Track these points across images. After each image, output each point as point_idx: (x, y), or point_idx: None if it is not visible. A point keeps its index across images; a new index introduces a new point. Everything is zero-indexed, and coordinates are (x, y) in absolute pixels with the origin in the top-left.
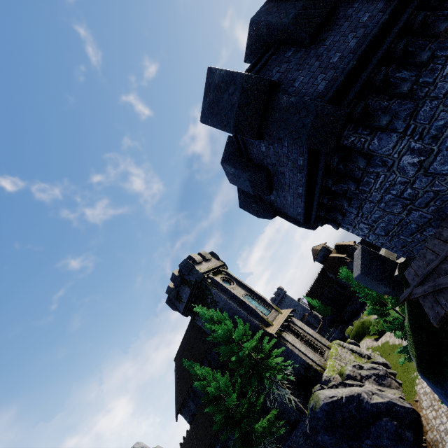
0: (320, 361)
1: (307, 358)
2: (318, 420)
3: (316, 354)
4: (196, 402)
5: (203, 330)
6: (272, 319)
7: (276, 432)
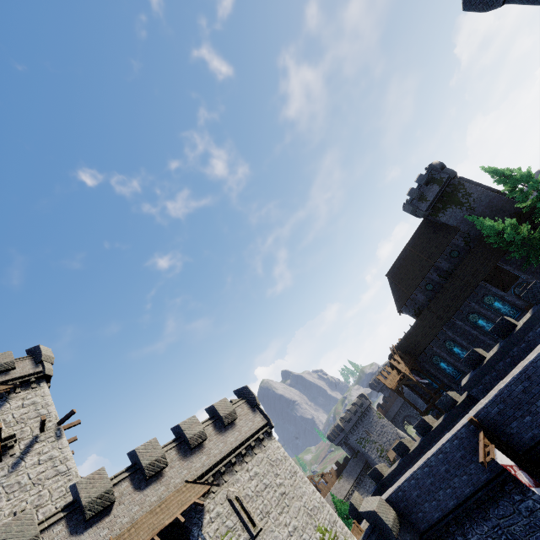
0: None
1: None
2: None
3: None
4: (426, 294)
5: (442, 228)
6: None
7: None
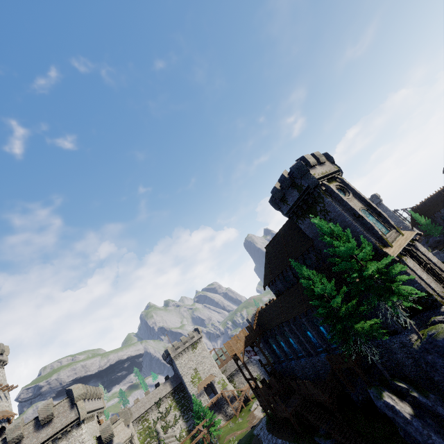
0: (443, 293)
1: (428, 286)
2: (435, 346)
3: (438, 284)
4: (284, 284)
5: (303, 233)
6: (392, 240)
7: (377, 336)
